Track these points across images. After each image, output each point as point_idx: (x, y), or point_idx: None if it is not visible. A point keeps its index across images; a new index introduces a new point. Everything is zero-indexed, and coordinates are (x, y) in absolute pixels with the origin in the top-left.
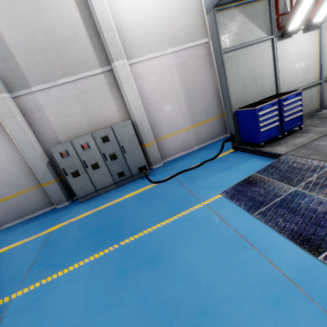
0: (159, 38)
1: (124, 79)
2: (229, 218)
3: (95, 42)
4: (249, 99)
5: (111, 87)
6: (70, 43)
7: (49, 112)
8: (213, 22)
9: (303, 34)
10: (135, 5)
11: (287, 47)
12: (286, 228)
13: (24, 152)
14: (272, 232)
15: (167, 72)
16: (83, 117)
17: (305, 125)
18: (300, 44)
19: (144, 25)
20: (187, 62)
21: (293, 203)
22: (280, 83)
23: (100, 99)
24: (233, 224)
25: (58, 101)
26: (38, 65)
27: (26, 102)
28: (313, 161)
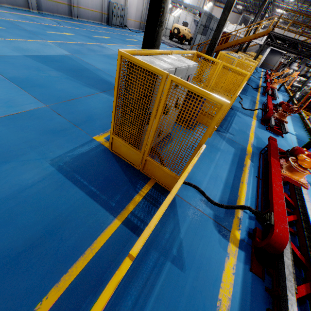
0: None
1: None
2: None
3: None
4: None
5: None
6: None
7: None
8: None
9: None
10: None
11: None
12: None
13: None
14: None
15: None
16: None
17: None
18: None
19: None
20: None
21: None
22: None
23: None
24: None
25: None
26: None
27: None
28: None
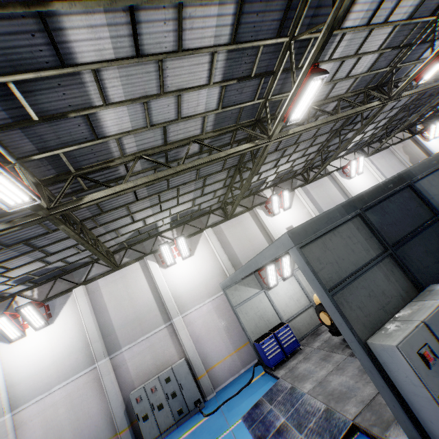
0: (200, 295)
1: (179, 328)
2: (238, 435)
3: (162, 309)
4: (261, 330)
5: (171, 335)
6: (147, 314)
7: (130, 364)
8: (225, 294)
9: (284, 281)
10: (184, 282)
11: (276, 292)
12: (257, 434)
13: (110, 402)
14: (251, 438)
15: (209, 314)
16: (152, 363)
17: (305, 344)
18: (285, 287)
19: (190, 291)
20: (221, 304)
21: (266, 417)
22: (280, 314)
23: (164, 346)
24: (238, 438)
25: (137, 354)
26: (127, 333)
27: (117, 360)
28: (286, 383)
